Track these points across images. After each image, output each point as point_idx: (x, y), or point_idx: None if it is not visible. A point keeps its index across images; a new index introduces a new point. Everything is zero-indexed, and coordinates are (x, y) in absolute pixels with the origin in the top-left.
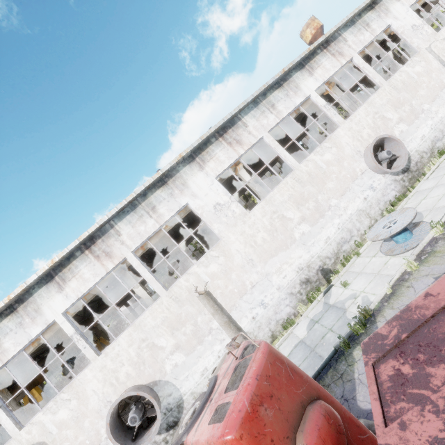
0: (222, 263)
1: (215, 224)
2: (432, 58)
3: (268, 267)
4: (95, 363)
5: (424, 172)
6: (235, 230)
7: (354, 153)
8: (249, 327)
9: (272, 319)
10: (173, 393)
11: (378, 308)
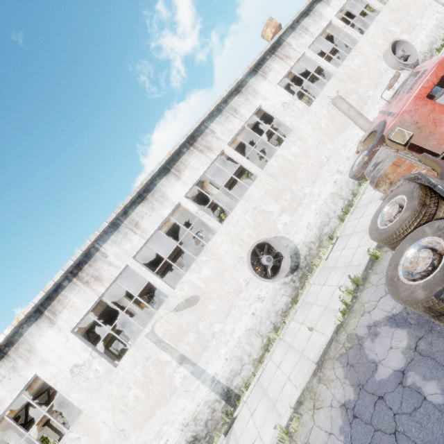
0: (300, 145)
1: (287, 118)
2: None
3: (335, 144)
4: (221, 231)
5: None
6: (303, 120)
7: (375, 57)
8: (334, 189)
9: (349, 181)
10: (289, 245)
11: None
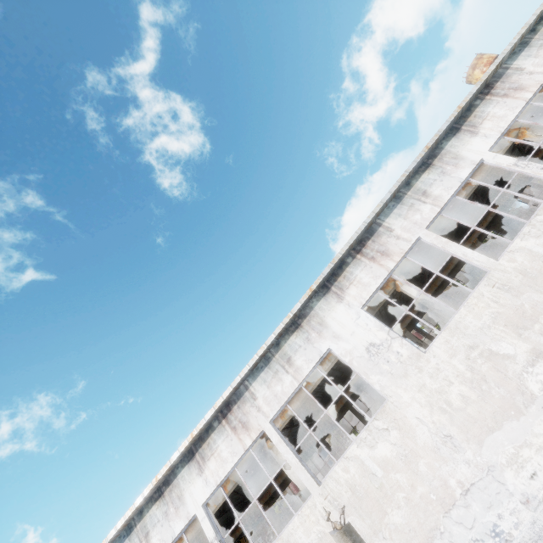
0: (397, 441)
1: (373, 376)
2: None
3: (487, 452)
4: None
5: None
6: (407, 383)
7: None
8: None
9: None
10: None
11: None
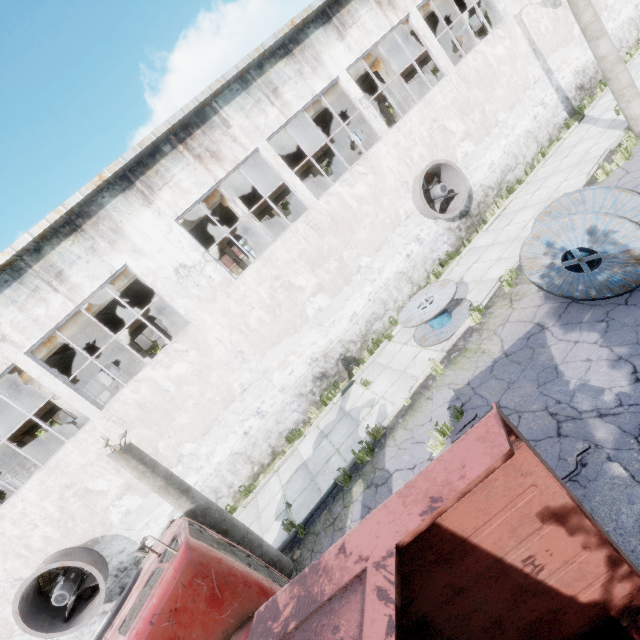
0: (195, 360)
1: (180, 300)
2: (521, 35)
3: (266, 361)
4: None
5: (487, 217)
6: (214, 308)
7: (398, 185)
8: (240, 446)
9: (272, 431)
10: (127, 549)
11: (392, 425)
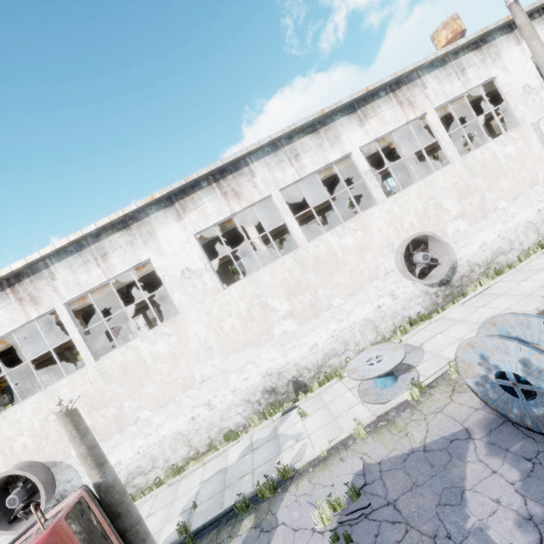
0: (173, 344)
1: (178, 294)
2: (536, 139)
3: (228, 362)
4: None
5: (468, 290)
6: (200, 307)
7: (384, 244)
8: (185, 428)
9: (215, 425)
10: (73, 480)
11: (302, 471)
